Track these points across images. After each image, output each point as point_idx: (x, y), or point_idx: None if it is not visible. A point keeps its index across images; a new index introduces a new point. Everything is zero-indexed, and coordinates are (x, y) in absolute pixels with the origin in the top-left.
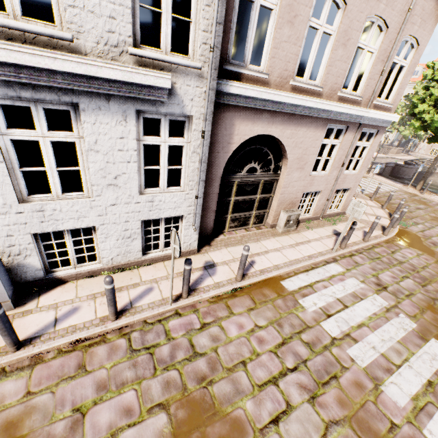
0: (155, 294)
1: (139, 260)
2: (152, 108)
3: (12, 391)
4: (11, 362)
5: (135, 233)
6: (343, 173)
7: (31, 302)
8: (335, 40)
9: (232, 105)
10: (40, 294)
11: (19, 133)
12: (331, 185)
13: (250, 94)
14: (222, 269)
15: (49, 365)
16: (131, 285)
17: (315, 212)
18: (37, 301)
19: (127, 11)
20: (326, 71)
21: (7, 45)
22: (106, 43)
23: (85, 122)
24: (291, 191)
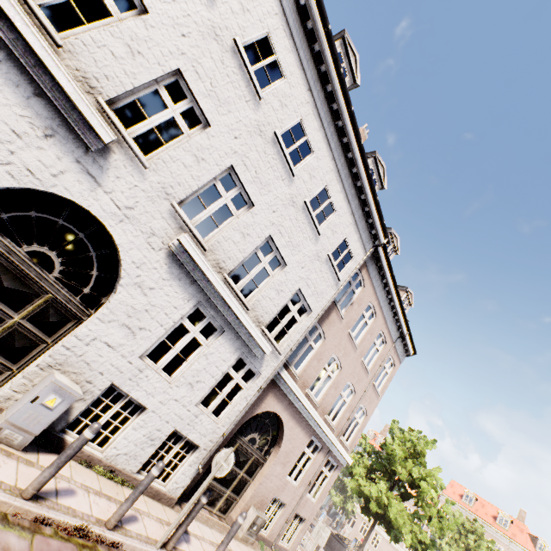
0: (141, 526)
1: (131, 474)
2: (249, 356)
3: (17, 548)
4: (18, 511)
5: (161, 438)
6: (306, 494)
7: (33, 454)
8: (332, 382)
9: (274, 382)
10: (40, 450)
11: (188, 323)
12: (295, 502)
13: (289, 382)
14: (195, 542)
15: (48, 542)
16: (118, 500)
17: (271, 532)
18: (37, 456)
19: (272, 315)
20: (324, 397)
21: (233, 298)
22: (257, 318)
23: (219, 340)
24: (268, 486)
